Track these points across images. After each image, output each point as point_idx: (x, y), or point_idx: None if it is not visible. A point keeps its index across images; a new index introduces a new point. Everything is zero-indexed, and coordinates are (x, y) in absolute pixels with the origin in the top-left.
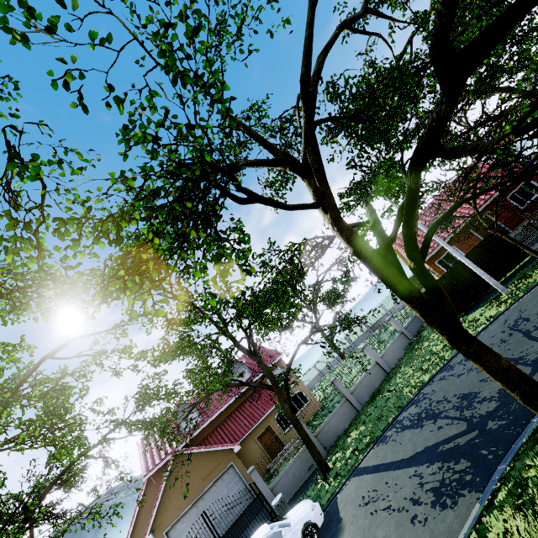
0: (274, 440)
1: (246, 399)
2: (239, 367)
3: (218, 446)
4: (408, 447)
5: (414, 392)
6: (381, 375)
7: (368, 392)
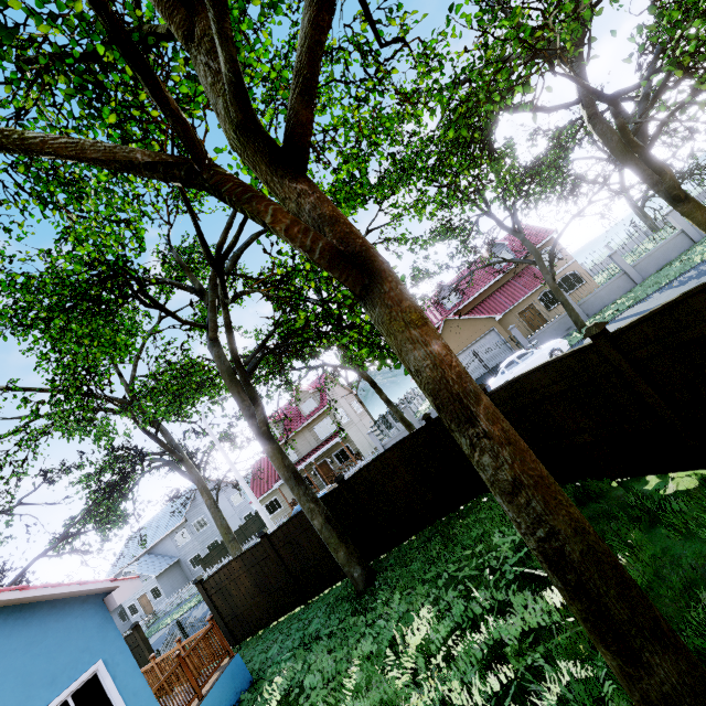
0: (536, 316)
1: (507, 282)
2: (499, 250)
3: (480, 315)
4: (661, 300)
5: (705, 258)
6: (683, 246)
7: (657, 265)
